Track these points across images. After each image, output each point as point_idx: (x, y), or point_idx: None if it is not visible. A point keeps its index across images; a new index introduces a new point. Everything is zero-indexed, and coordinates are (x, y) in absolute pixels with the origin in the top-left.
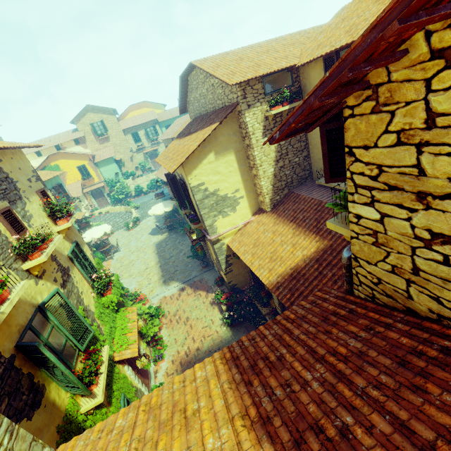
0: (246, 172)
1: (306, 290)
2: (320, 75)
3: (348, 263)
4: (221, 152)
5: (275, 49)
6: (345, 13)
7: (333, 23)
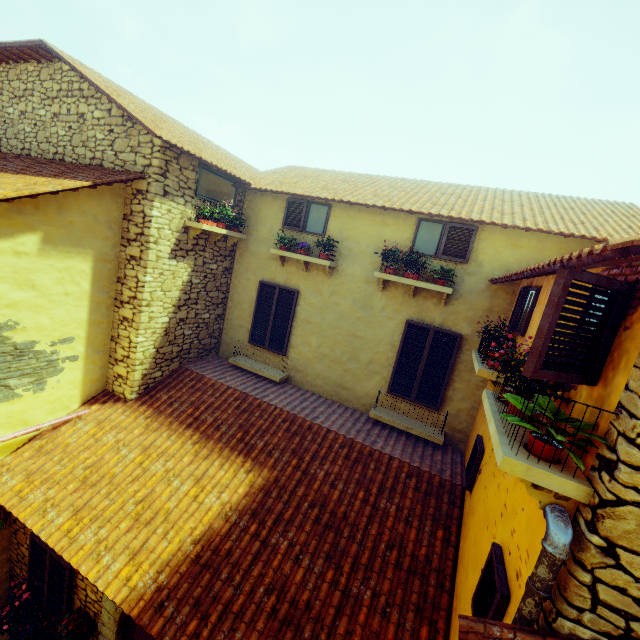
0: (106, 307)
1: (240, 596)
2: (277, 217)
3: (568, 556)
4: (62, 244)
5: (212, 148)
6: (303, 172)
7: (290, 172)
